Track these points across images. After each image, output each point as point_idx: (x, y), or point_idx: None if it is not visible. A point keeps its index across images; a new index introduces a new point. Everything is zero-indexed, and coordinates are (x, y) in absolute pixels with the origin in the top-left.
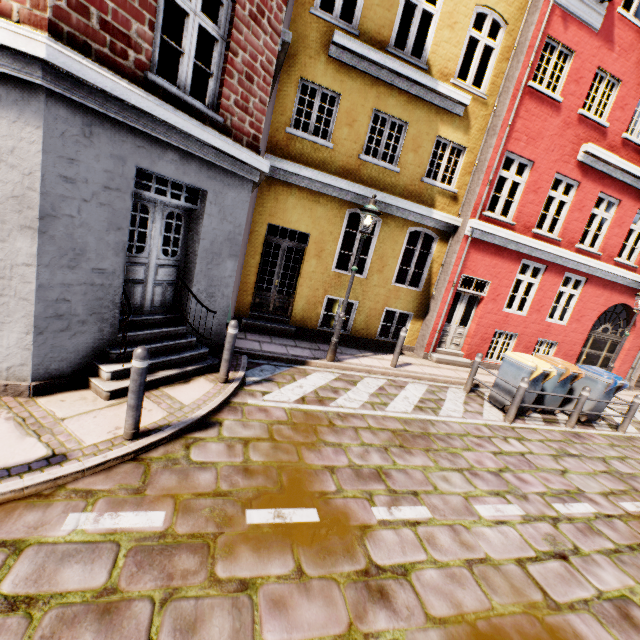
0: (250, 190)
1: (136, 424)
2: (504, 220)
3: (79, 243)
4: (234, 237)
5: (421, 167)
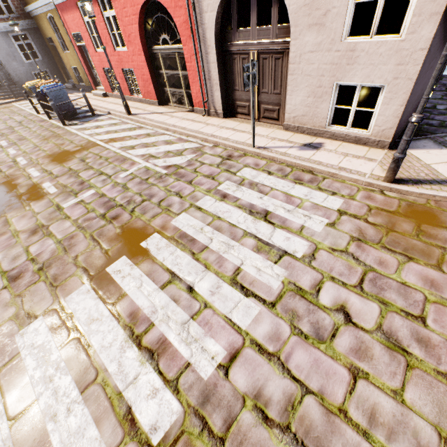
0: (1, 36)
1: None
2: None
3: None
4: (9, 54)
5: None
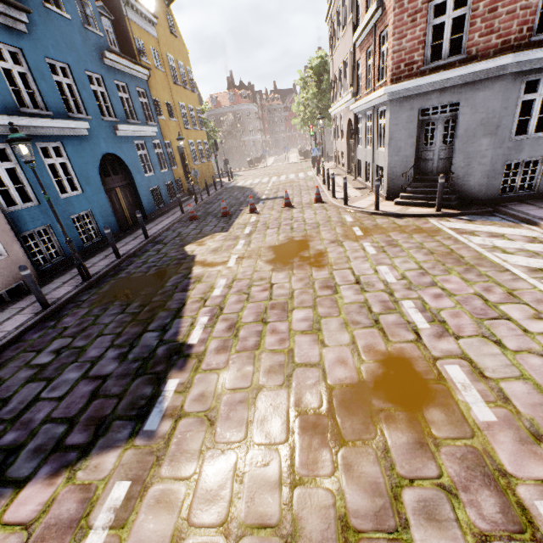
0: (503, 82)
1: (375, 205)
2: None
3: (399, 146)
4: (487, 121)
5: None
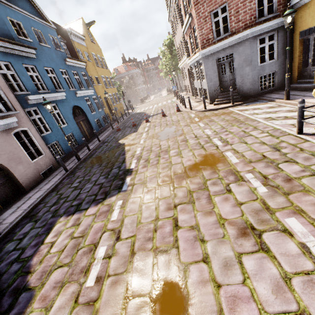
0: (248, 41)
1: (204, 107)
2: None
3: (210, 78)
4: (246, 59)
5: None
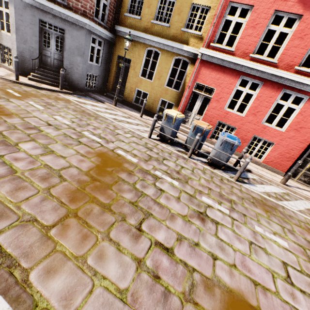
0: (85, 31)
1: (16, 76)
2: (225, 48)
3: (25, 38)
4: (79, 48)
5: (182, 23)
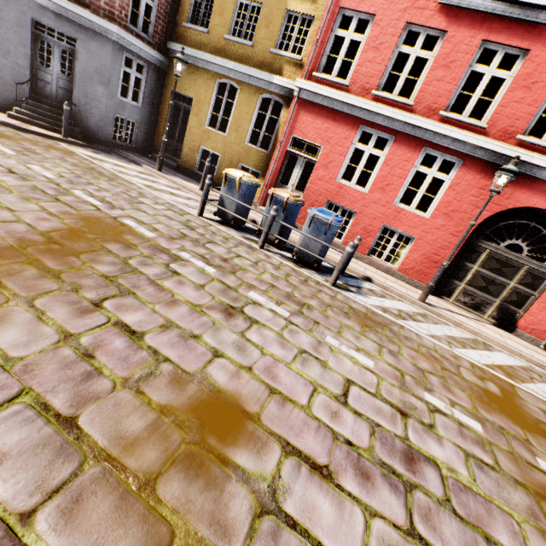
0: (112, 45)
1: None
2: (335, 80)
3: (7, 48)
4: (102, 72)
5: (272, 40)
